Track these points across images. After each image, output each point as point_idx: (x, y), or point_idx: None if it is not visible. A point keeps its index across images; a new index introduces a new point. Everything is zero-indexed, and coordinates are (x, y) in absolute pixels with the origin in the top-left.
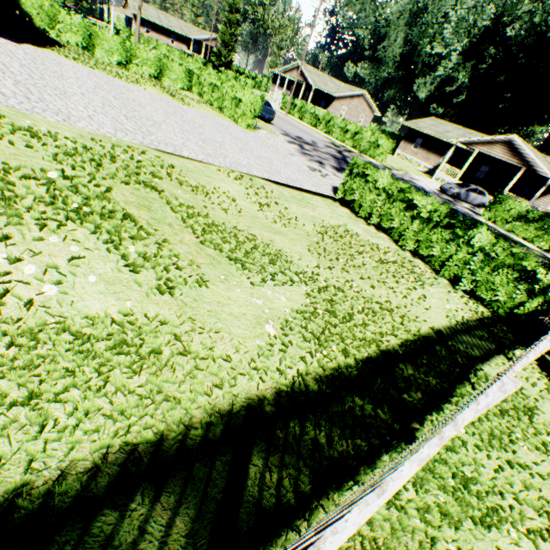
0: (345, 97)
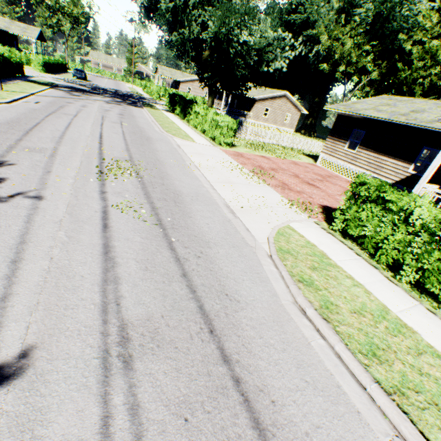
0: (188, 81)
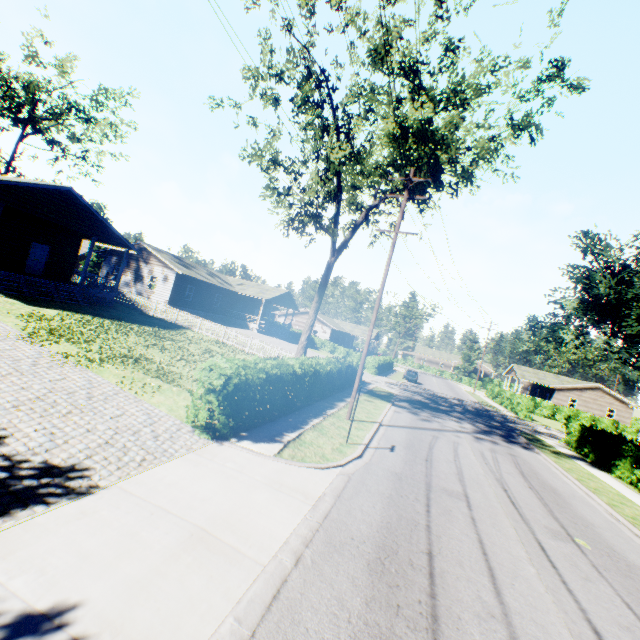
0: (570, 388)
